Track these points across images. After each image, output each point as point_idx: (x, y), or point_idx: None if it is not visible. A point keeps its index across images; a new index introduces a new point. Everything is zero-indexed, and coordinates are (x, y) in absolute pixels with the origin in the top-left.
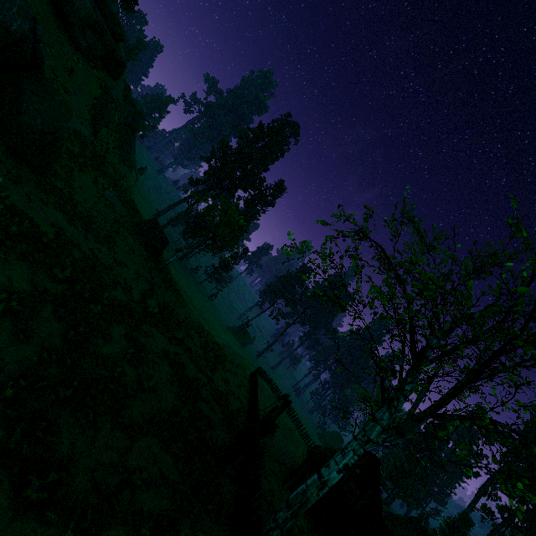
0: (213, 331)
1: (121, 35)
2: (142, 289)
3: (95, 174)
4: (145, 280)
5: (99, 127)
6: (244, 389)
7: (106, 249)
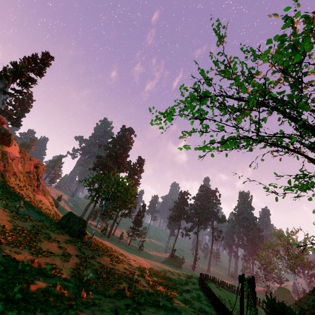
0: (154, 269)
1: (2, 120)
2: (74, 265)
3: (6, 202)
4: (76, 258)
5: (6, 176)
6: (203, 300)
7: (27, 249)
